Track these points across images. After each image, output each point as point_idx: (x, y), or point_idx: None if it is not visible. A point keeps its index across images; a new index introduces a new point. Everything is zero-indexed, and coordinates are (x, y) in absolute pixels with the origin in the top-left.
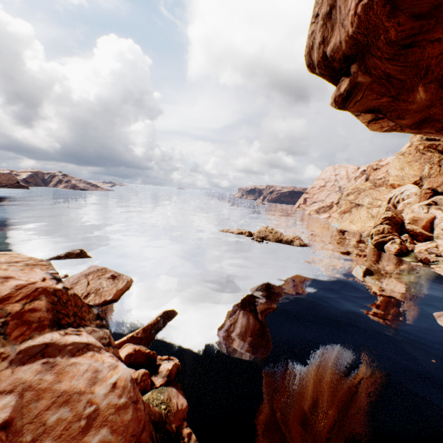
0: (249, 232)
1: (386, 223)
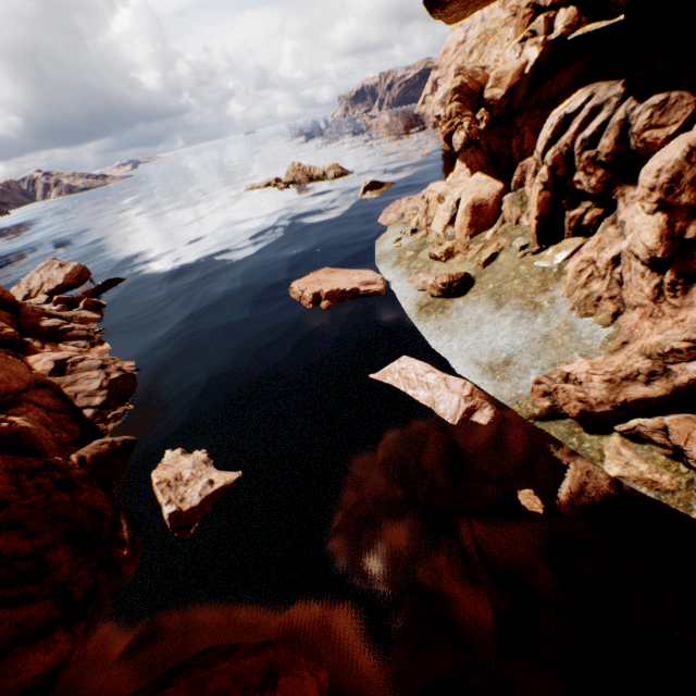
0: (276, 179)
1: (456, 100)
